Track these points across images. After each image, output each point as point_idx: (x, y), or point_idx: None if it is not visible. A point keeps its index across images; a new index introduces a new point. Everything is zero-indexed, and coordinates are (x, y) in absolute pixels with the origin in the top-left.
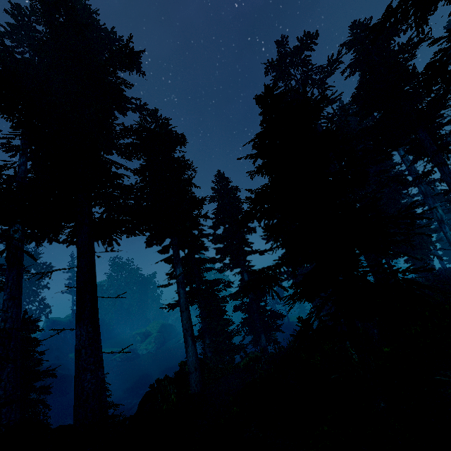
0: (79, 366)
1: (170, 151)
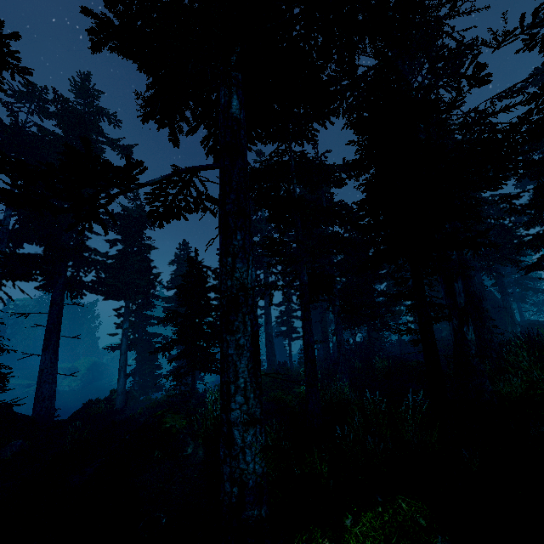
0: (42, 379)
1: (141, 231)
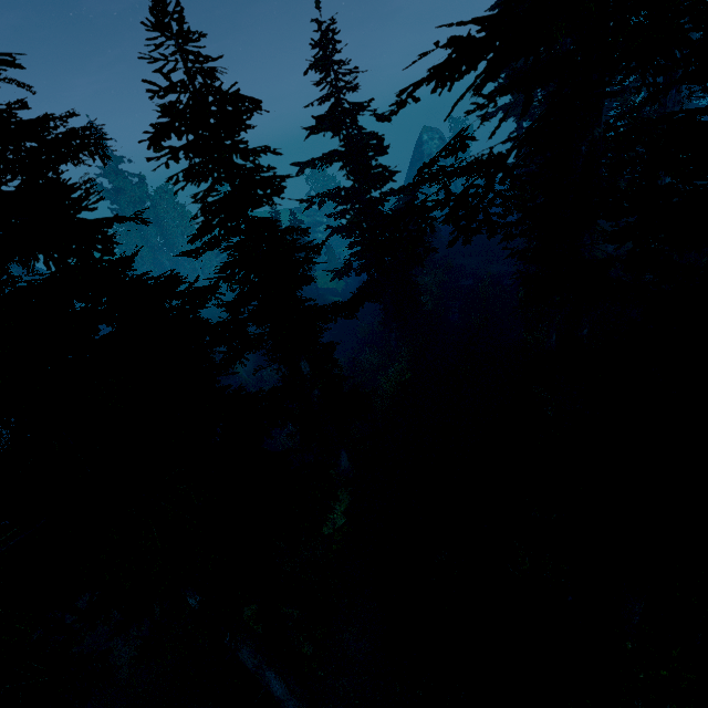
0: None
1: None
